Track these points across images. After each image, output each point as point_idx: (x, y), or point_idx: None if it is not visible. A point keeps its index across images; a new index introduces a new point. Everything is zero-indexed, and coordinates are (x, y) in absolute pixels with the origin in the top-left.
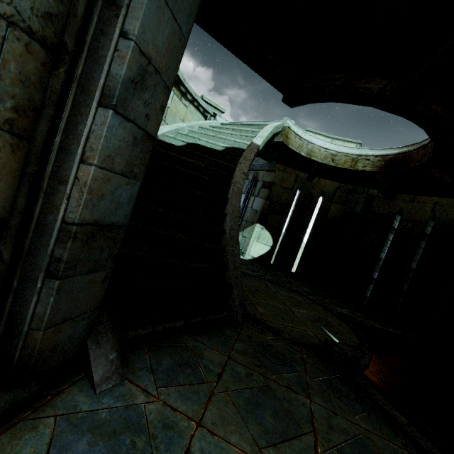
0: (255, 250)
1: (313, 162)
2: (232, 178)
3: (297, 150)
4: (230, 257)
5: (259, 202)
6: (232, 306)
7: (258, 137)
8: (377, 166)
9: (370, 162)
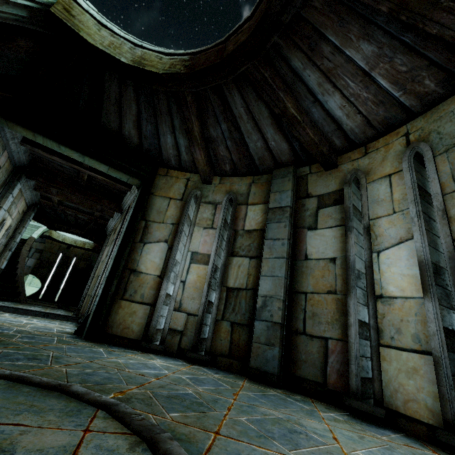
0: (27, 291)
1: (66, 243)
2: (21, 253)
3: (57, 238)
4: (20, 283)
5: (33, 261)
6: (21, 299)
7: (35, 234)
8: (92, 247)
9: (90, 245)
